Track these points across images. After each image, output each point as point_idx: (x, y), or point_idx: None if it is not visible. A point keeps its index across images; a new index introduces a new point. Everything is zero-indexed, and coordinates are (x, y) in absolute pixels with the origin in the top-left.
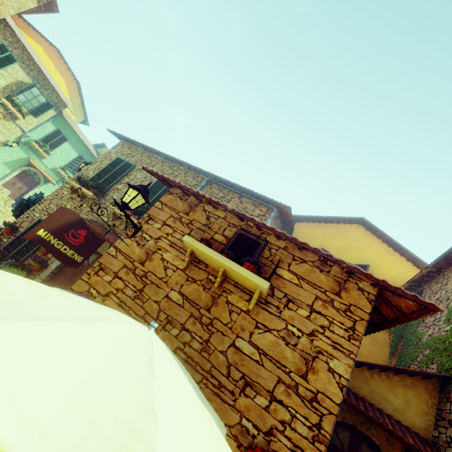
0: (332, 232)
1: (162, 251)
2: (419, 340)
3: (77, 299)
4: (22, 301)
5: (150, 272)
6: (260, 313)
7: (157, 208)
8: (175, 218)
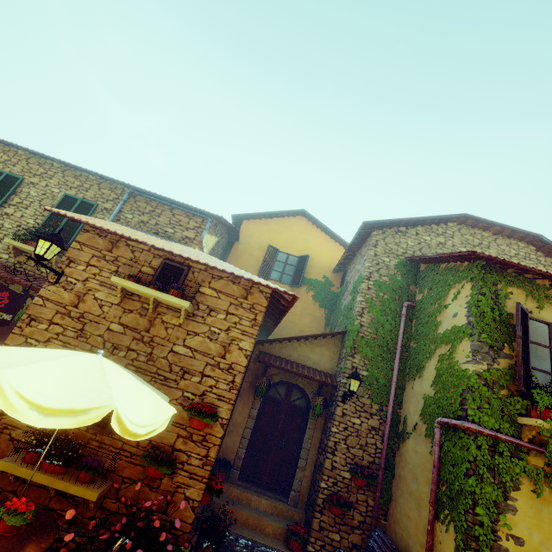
0: (278, 227)
1: (93, 291)
2: (340, 310)
3: (37, 349)
4: (4, 359)
5: (86, 312)
6: (190, 324)
7: (75, 249)
8: (99, 257)
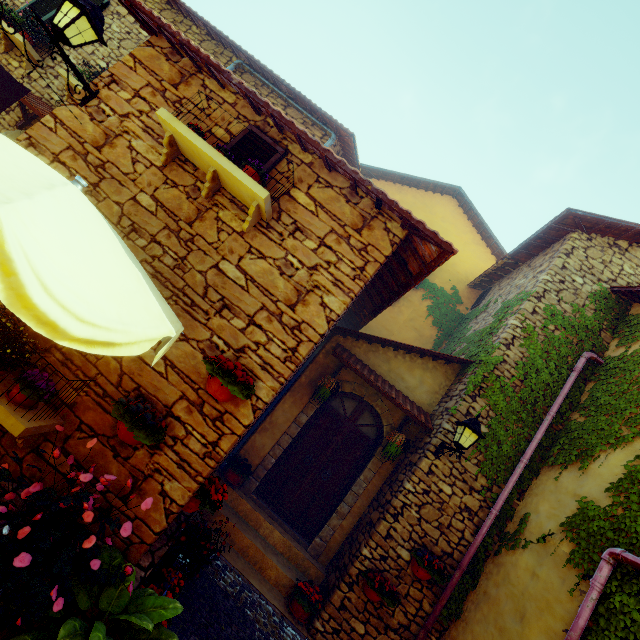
0: (415, 201)
1: (131, 136)
2: (463, 336)
3: None
4: None
5: (111, 163)
6: (258, 237)
7: (125, 66)
8: (155, 89)
